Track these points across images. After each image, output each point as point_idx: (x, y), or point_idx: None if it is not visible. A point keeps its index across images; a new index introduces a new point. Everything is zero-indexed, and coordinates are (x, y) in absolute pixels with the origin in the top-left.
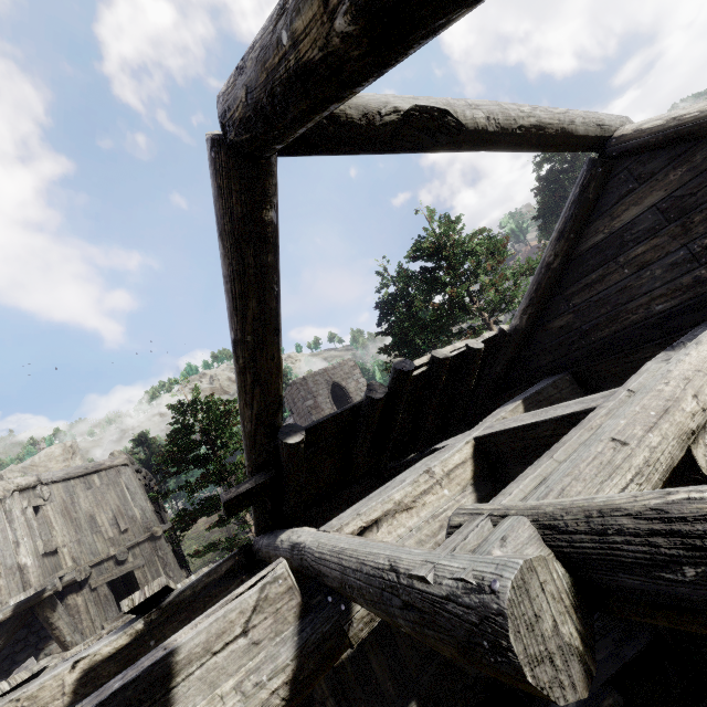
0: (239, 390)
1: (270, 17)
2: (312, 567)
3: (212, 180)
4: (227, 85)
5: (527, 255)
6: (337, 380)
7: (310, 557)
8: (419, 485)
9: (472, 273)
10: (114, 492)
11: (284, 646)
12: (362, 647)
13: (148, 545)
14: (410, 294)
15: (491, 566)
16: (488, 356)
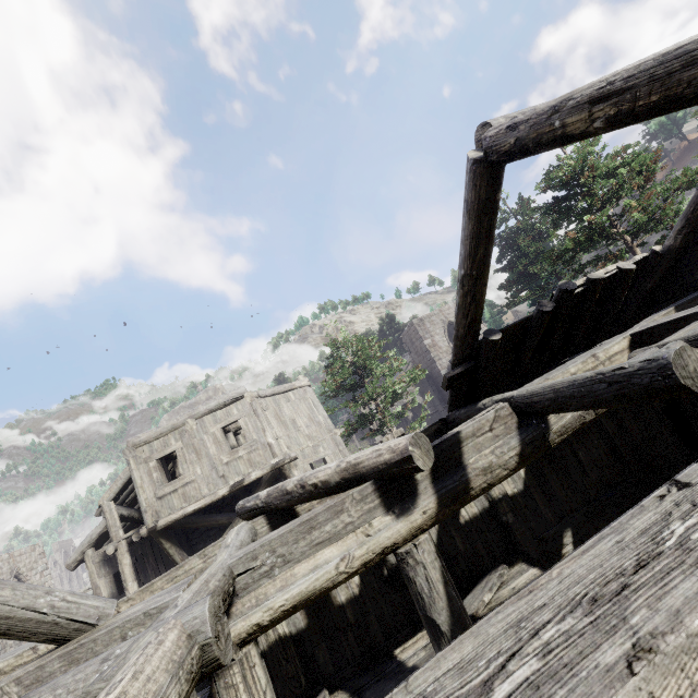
0: (459, 308)
1: (545, 111)
2: (522, 403)
3: (468, 182)
4: (495, 133)
5: (683, 168)
6: (452, 320)
7: (521, 398)
8: (587, 364)
9: (613, 196)
10: (304, 404)
11: (512, 439)
12: (529, 489)
13: (332, 442)
14: (533, 225)
15: (662, 353)
16: (638, 276)
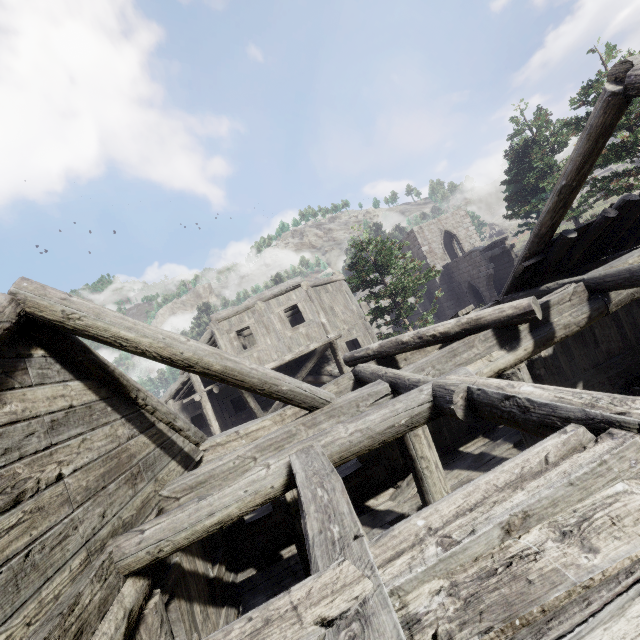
0: (548, 211)
1: None
2: (593, 283)
3: (599, 110)
4: None
5: None
6: (449, 229)
7: (593, 280)
8: None
9: None
10: (340, 295)
11: (584, 307)
12: (556, 354)
13: (362, 326)
14: (546, 139)
15: None
16: None
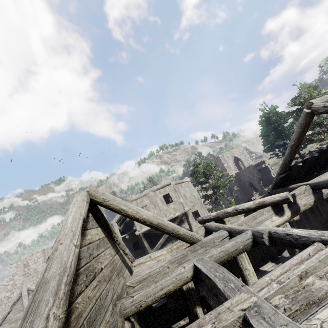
0: (287, 154)
1: None
2: (313, 185)
3: (303, 118)
4: (317, 107)
5: None
6: (236, 156)
7: (313, 184)
8: None
9: None
10: (188, 188)
11: (311, 196)
12: (301, 219)
13: (199, 204)
14: (279, 117)
15: None
16: None
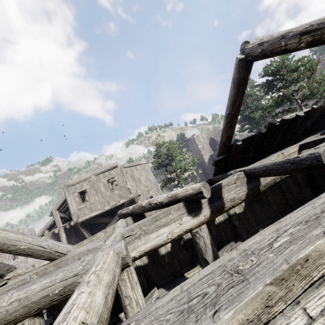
0: (224, 129)
1: (277, 37)
2: (249, 172)
3: (236, 69)
4: (252, 47)
5: None
6: (212, 137)
7: (249, 170)
8: (279, 157)
9: (295, 81)
10: (144, 171)
11: (244, 187)
12: (245, 211)
13: (156, 189)
14: (254, 93)
15: (317, 151)
16: (304, 119)
